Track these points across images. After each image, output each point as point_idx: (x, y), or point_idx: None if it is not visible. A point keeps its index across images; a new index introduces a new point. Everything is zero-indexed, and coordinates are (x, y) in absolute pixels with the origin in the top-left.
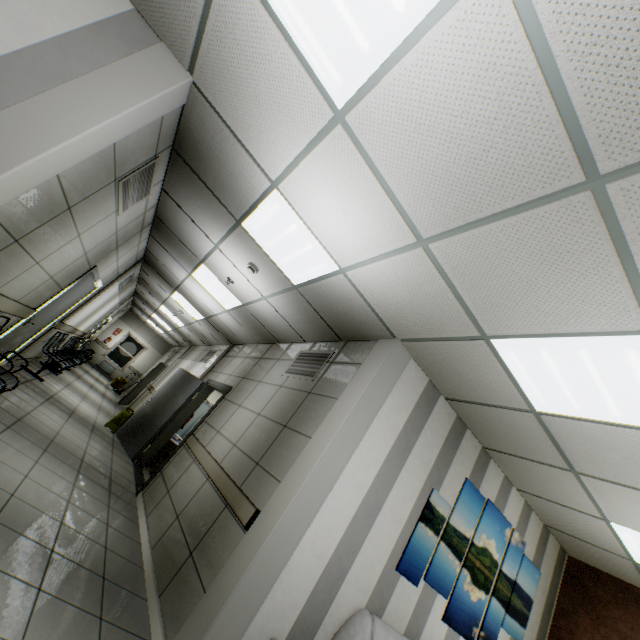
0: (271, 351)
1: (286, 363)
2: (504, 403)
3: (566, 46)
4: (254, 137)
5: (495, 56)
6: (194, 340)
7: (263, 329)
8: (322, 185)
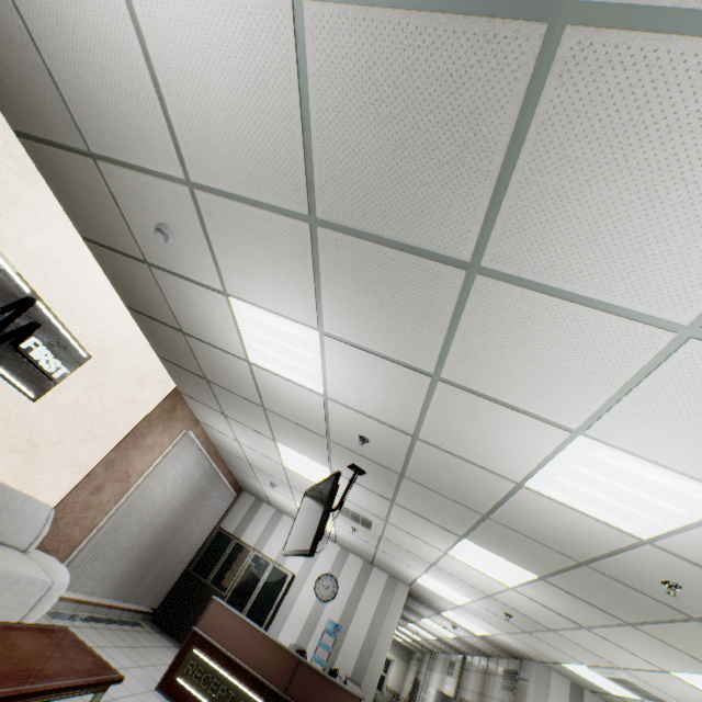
0: (489, 665)
1: (499, 678)
2: (603, 691)
3: (496, 613)
4: (435, 600)
5: (485, 610)
6: (432, 648)
7: (477, 649)
8: (465, 614)
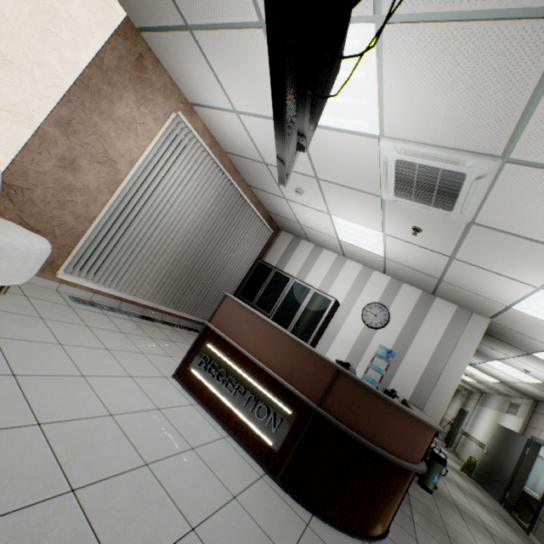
0: None
1: None
2: None
3: None
4: (535, 336)
5: None
6: (485, 390)
7: None
8: None
